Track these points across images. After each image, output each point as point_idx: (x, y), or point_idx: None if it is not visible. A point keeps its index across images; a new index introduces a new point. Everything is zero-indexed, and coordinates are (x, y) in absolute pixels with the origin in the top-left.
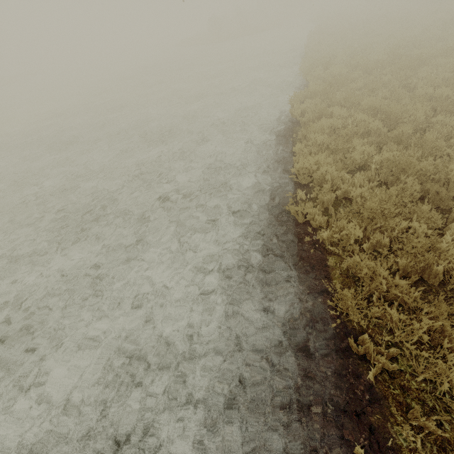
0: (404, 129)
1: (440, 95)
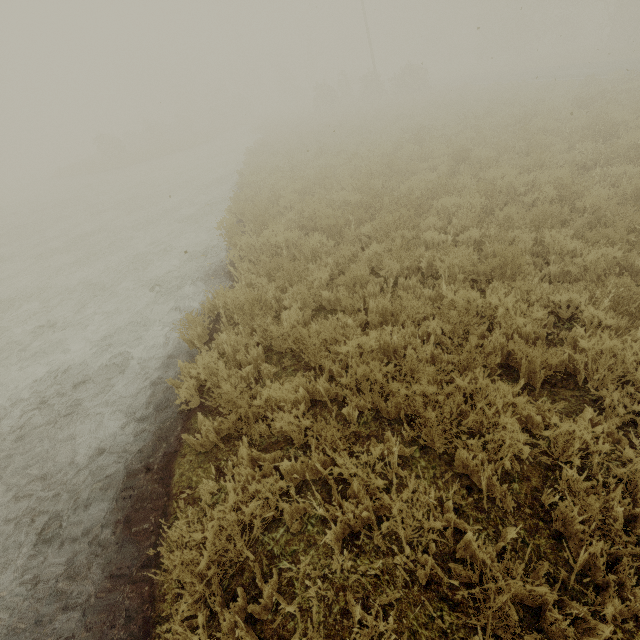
0: (483, 481)
1: (503, 313)
